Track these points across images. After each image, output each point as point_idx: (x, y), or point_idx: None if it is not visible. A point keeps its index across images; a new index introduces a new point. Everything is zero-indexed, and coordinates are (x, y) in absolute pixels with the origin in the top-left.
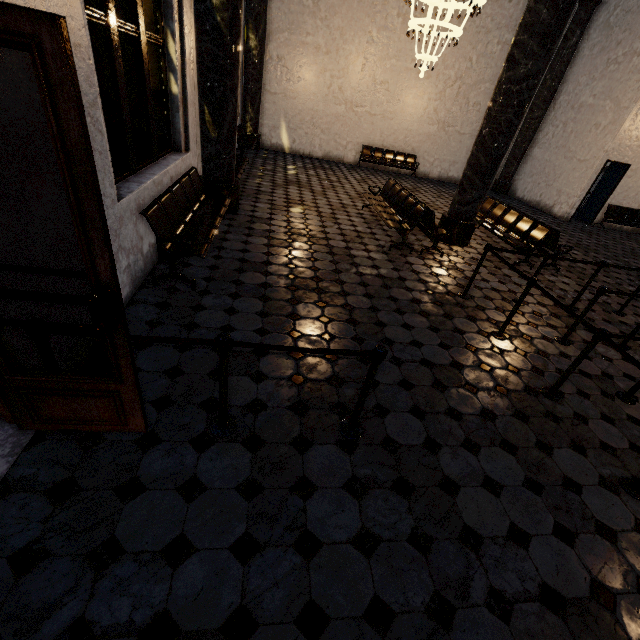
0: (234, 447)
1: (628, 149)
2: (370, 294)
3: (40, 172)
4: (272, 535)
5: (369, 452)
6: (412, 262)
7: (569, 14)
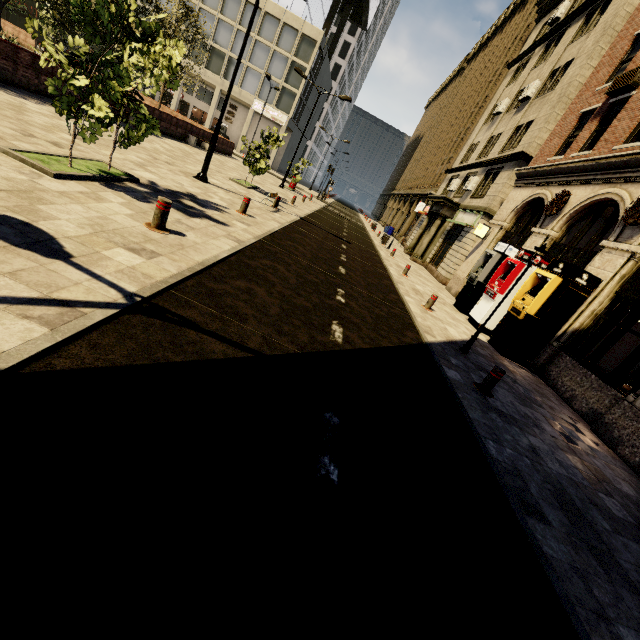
0: None
1: None
2: None
3: None
4: None
5: None
6: None
7: None
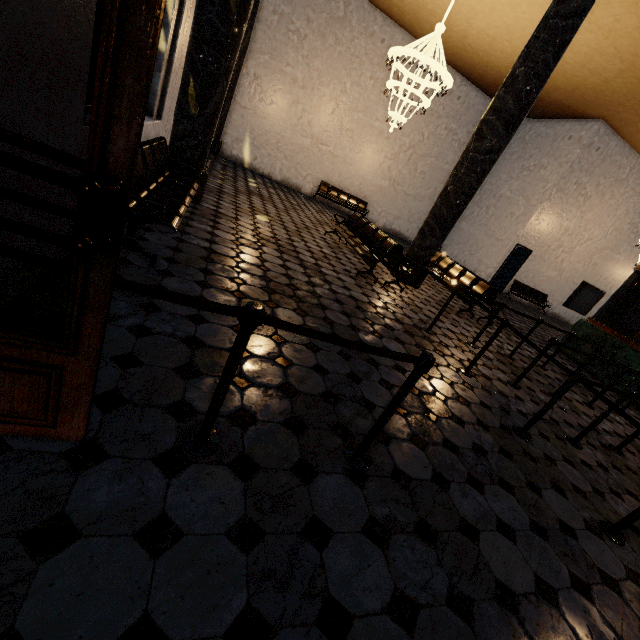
0: (219, 471)
1: (532, 238)
2: (347, 312)
3: (1, 7)
4: (285, 608)
5: (382, 486)
6: (378, 291)
7: (527, 111)
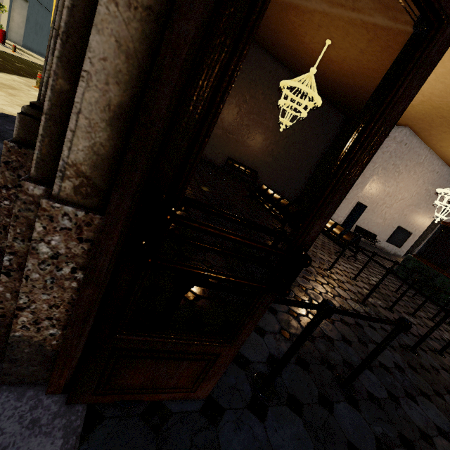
0: (284, 411)
1: (367, 198)
2: None
3: None
4: None
5: (368, 408)
6: None
7: None
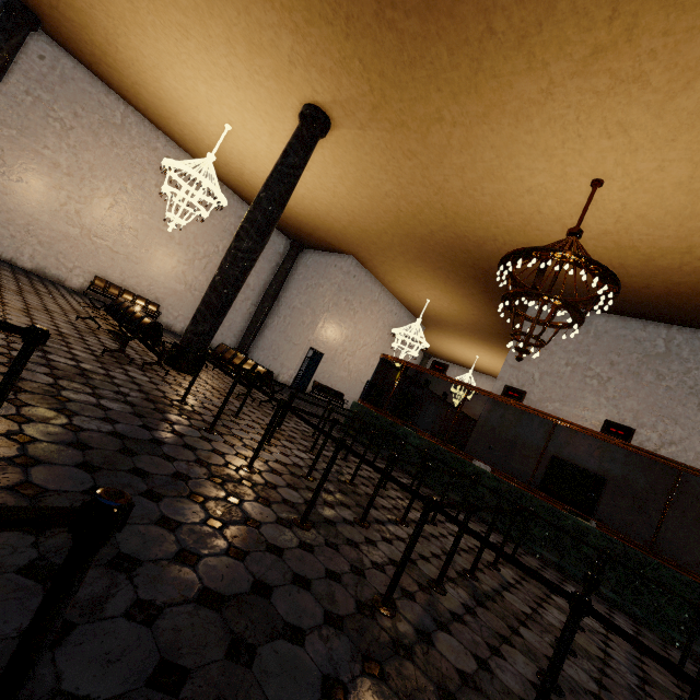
0: None
1: (322, 343)
2: (57, 375)
3: None
4: None
5: None
6: (129, 369)
7: (274, 225)
